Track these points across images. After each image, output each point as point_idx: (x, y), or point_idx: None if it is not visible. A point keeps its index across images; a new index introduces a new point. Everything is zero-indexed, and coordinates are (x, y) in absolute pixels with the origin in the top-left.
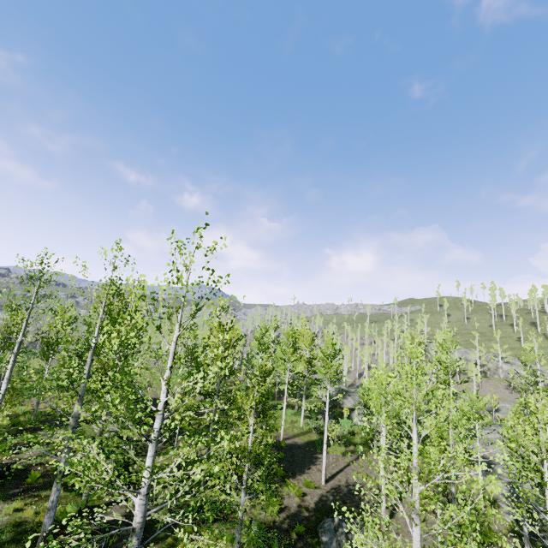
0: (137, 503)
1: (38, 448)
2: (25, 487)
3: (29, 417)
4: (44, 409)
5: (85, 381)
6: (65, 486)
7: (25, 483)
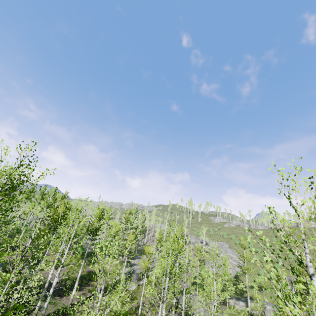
0: None
1: None
2: None
3: None
4: None
5: None
6: None
7: None
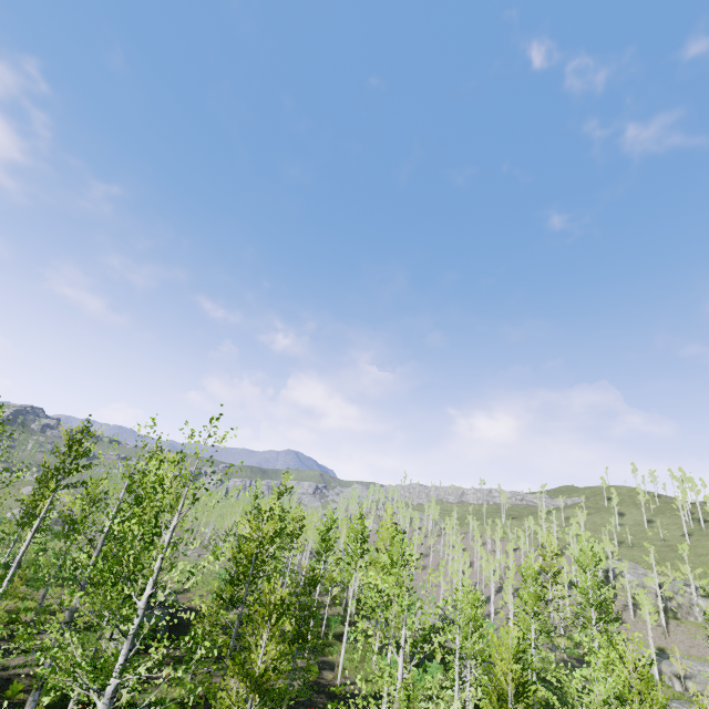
0: (99, 708)
1: (26, 642)
2: (3, 701)
3: (31, 615)
4: (51, 607)
5: (89, 569)
6: (46, 708)
7: (4, 696)
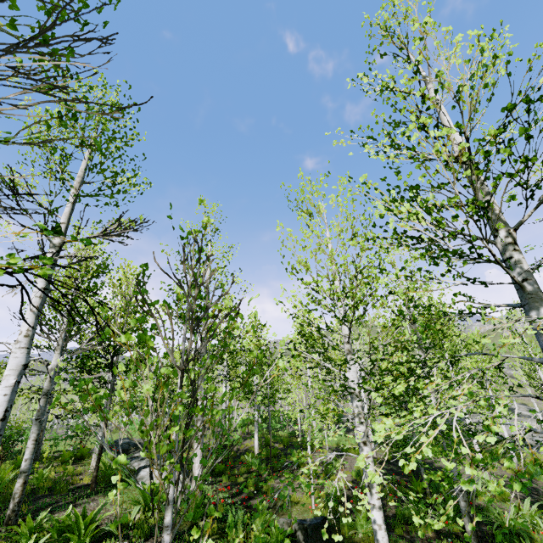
0: None
1: None
2: None
3: None
4: None
5: None
6: None
7: None
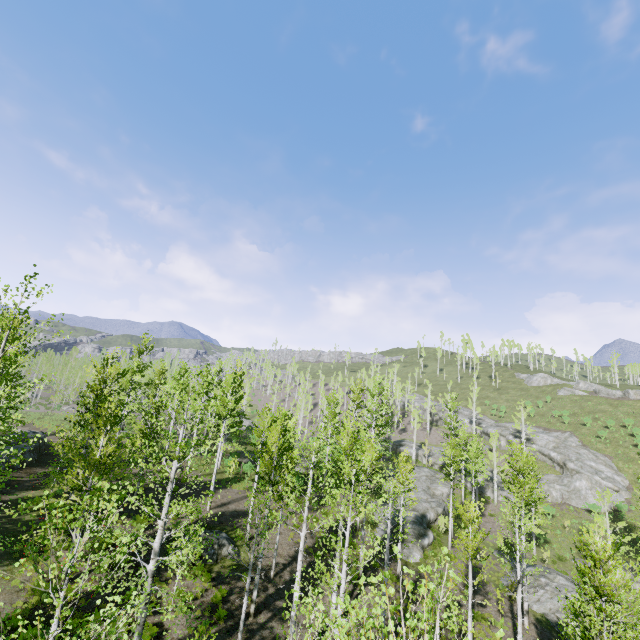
0: None
1: None
2: None
3: None
4: None
5: None
6: None
7: None
